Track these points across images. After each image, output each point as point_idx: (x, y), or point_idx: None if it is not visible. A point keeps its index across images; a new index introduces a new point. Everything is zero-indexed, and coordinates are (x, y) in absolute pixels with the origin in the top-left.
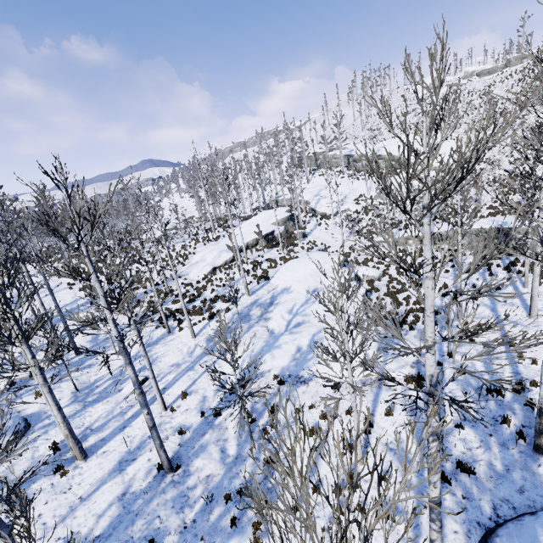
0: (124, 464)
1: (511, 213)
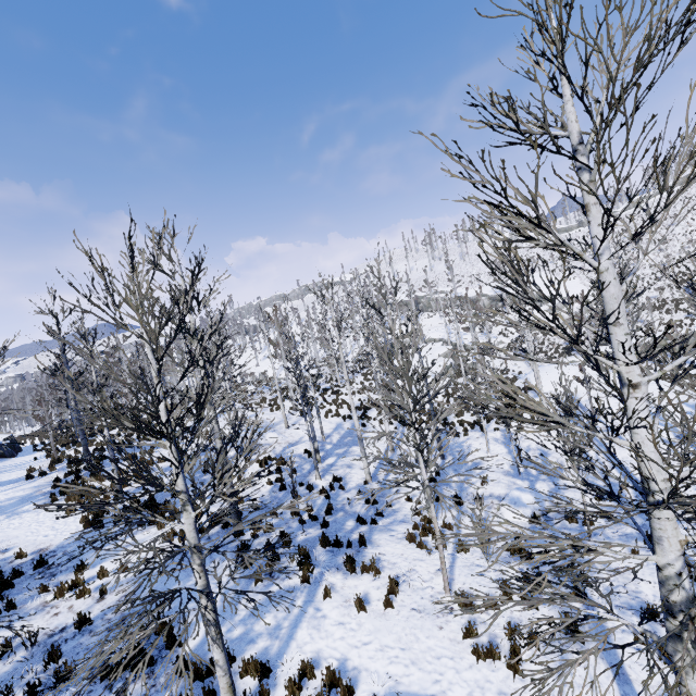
0: None
1: (689, 325)
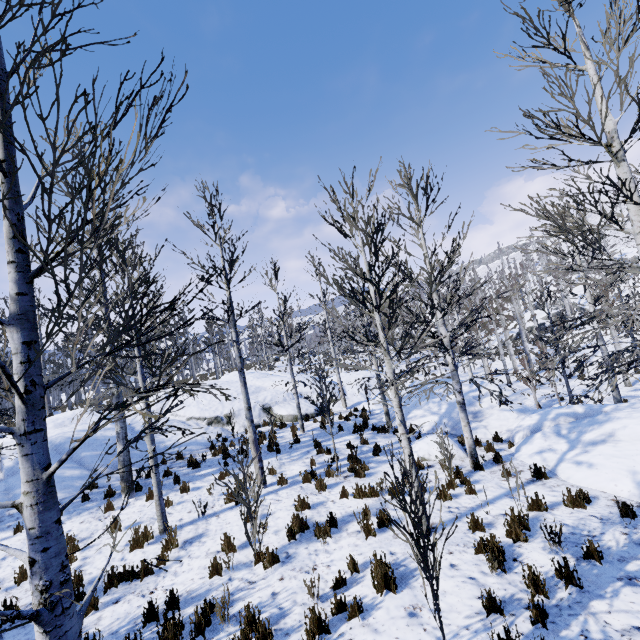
0: (511, 377)
1: None
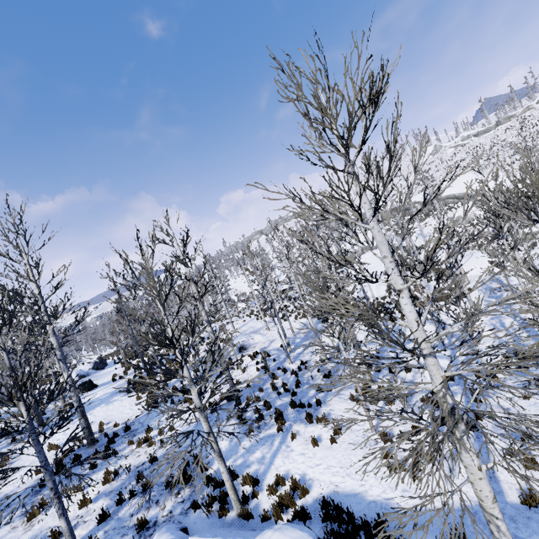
0: None
1: None
